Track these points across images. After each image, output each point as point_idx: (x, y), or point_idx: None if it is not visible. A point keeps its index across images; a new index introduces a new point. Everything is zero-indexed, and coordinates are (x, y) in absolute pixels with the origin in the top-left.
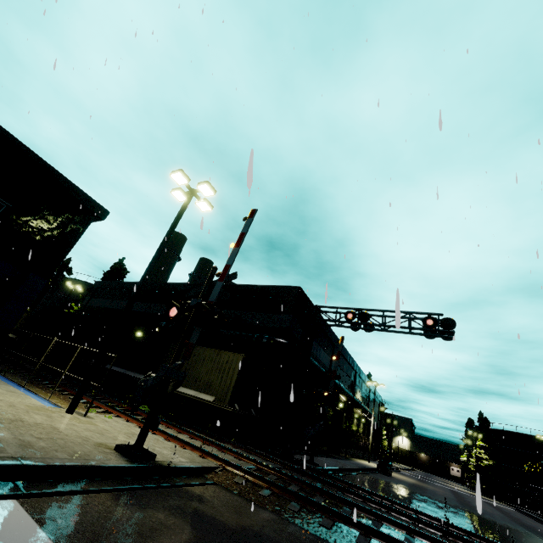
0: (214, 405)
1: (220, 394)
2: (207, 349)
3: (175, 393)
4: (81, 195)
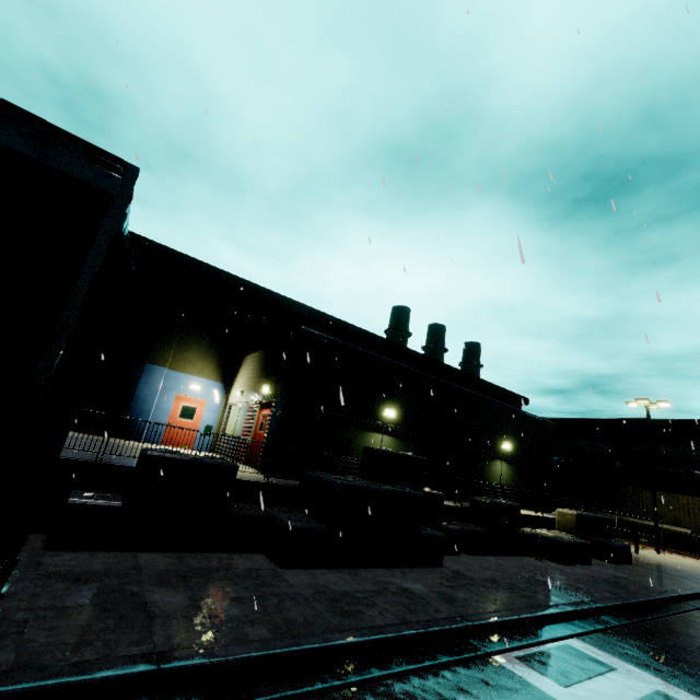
0: (695, 536)
1: (694, 528)
2: (658, 493)
3: (644, 526)
4: (517, 397)
